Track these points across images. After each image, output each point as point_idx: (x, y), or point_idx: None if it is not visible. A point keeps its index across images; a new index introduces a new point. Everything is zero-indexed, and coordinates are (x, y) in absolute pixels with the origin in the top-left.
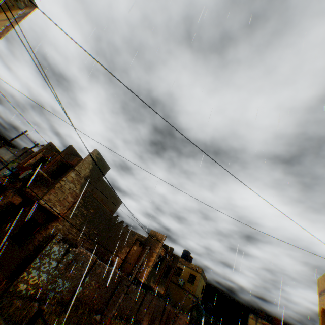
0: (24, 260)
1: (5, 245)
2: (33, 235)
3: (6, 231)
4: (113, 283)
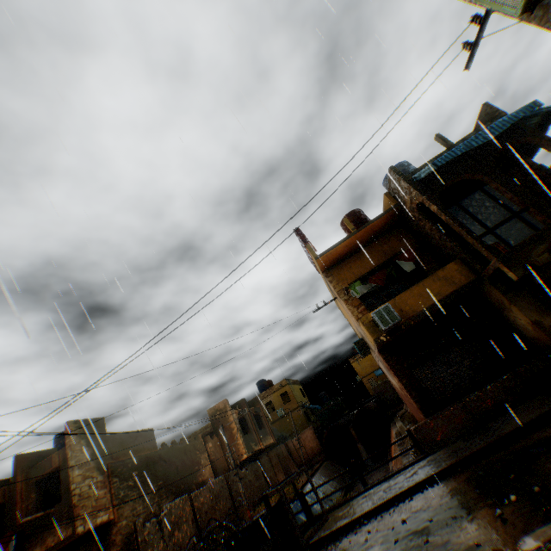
0: None
1: None
2: None
3: None
4: (224, 491)
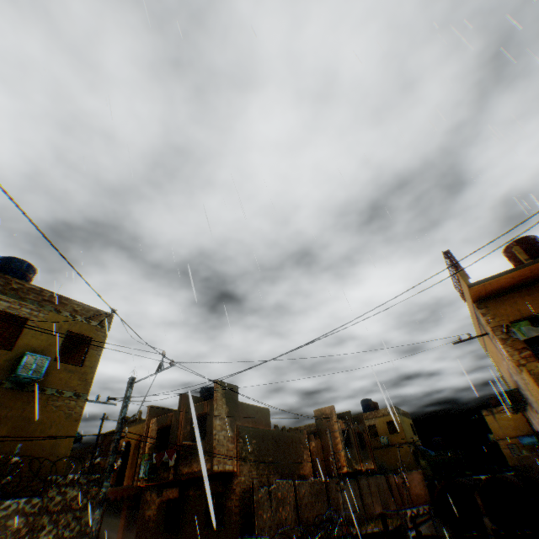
0: (239, 531)
1: (206, 538)
2: (226, 506)
3: (192, 529)
4: (322, 493)
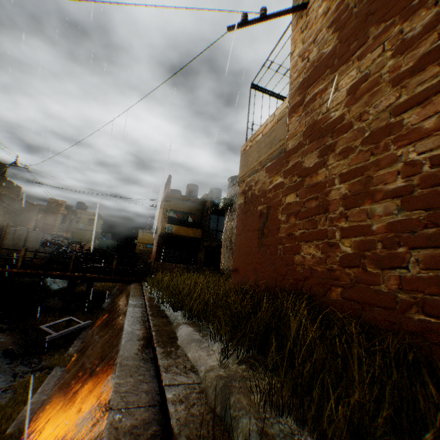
0: None
1: None
2: None
3: None
4: (40, 239)
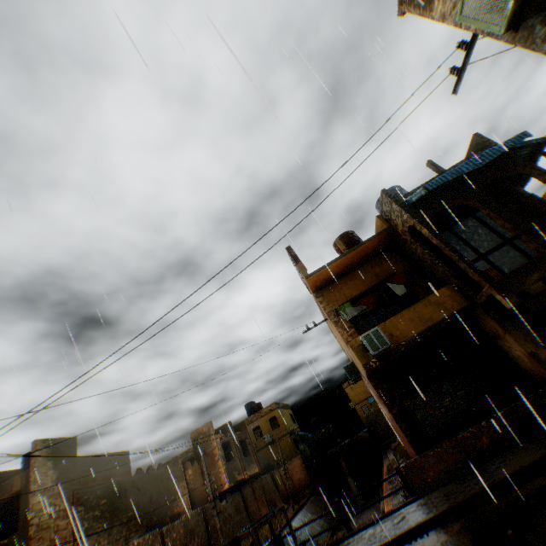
0: None
1: None
2: None
3: None
4: (199, 525)
